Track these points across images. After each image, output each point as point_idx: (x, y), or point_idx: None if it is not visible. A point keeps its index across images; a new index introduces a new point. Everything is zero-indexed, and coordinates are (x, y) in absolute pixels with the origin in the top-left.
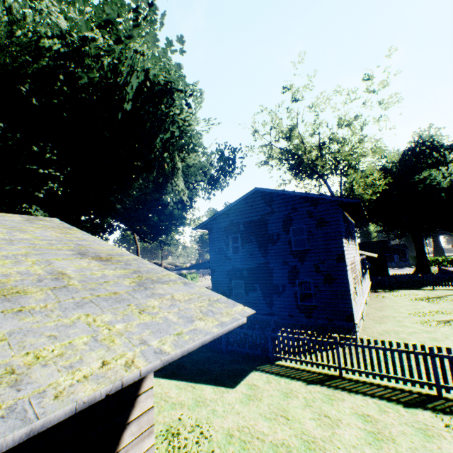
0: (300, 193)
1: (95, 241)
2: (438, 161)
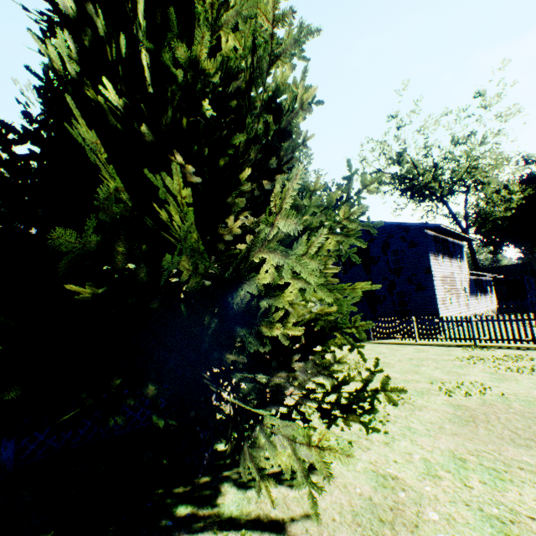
0: (394, 223)
1: None
2: None
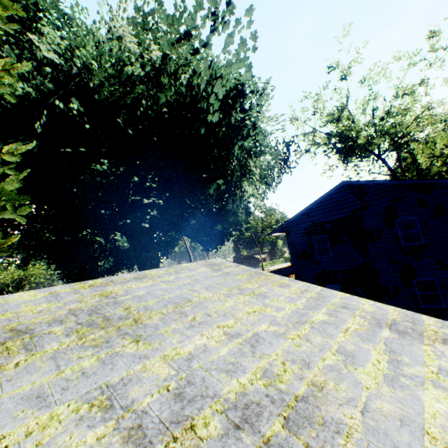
0: (406, 180)
1: (330, 294)
2: None
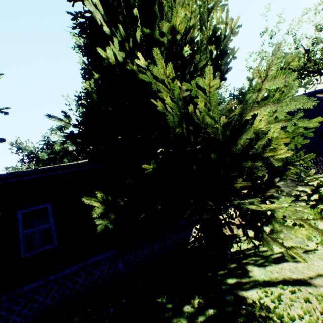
0: None
1: None
2: None
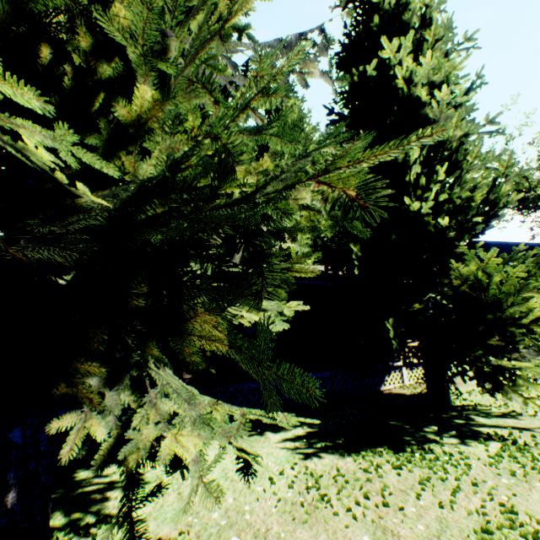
0: (513, 243)
1: None
2: None
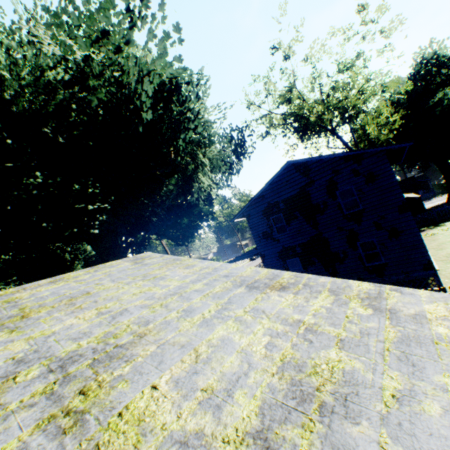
0: (340, 154)
1: (225, 267)
2: (448, 76)
